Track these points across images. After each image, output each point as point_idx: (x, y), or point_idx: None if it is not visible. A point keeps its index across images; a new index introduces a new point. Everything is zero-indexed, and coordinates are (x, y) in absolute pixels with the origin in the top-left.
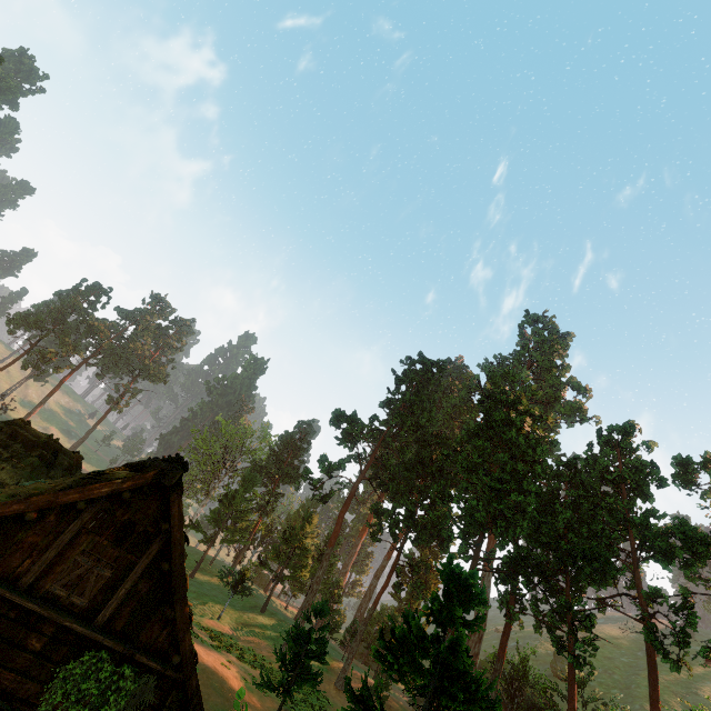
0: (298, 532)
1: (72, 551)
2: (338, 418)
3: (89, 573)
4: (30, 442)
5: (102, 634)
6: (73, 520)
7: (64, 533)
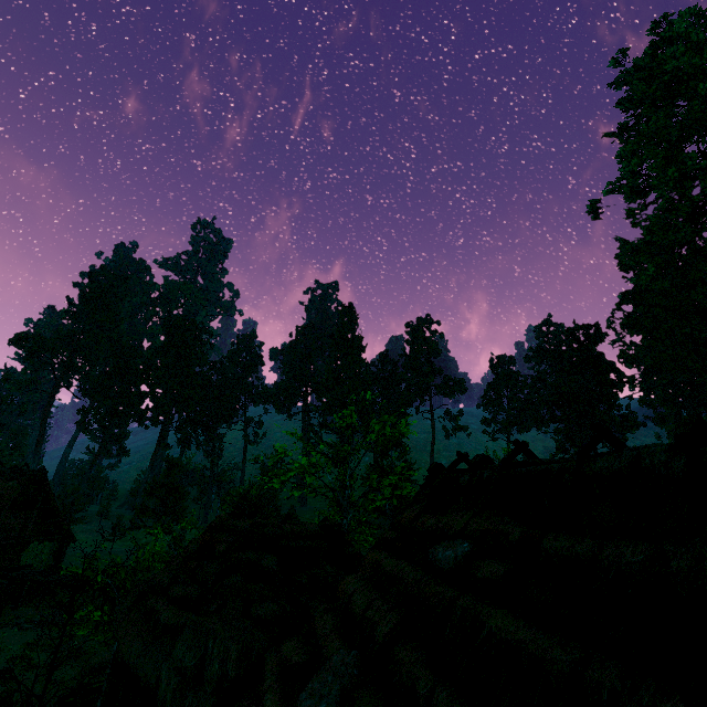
0: None
1: (6, 520)
2: (21, 341)
3: (15, 524)
4: None
5: (33, 538)
6: (1, 510)
7: (1, 516)
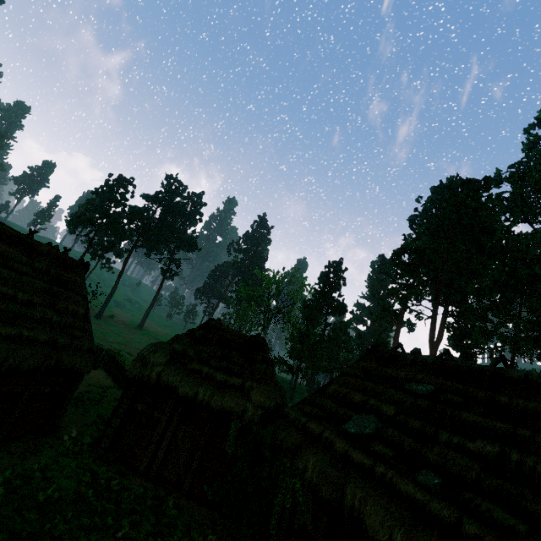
0: None
1: None
2: (403, 253)
3: None
4: (241, 345)
5: None
6: None
7: None
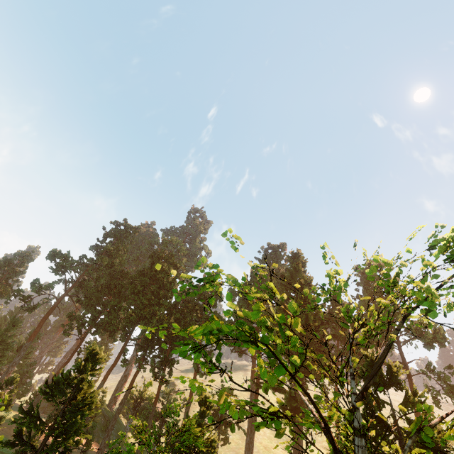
0: (2, 333)
1: None
2: (54, 255)
3: None
4: None
5: None
6: None
7: None
